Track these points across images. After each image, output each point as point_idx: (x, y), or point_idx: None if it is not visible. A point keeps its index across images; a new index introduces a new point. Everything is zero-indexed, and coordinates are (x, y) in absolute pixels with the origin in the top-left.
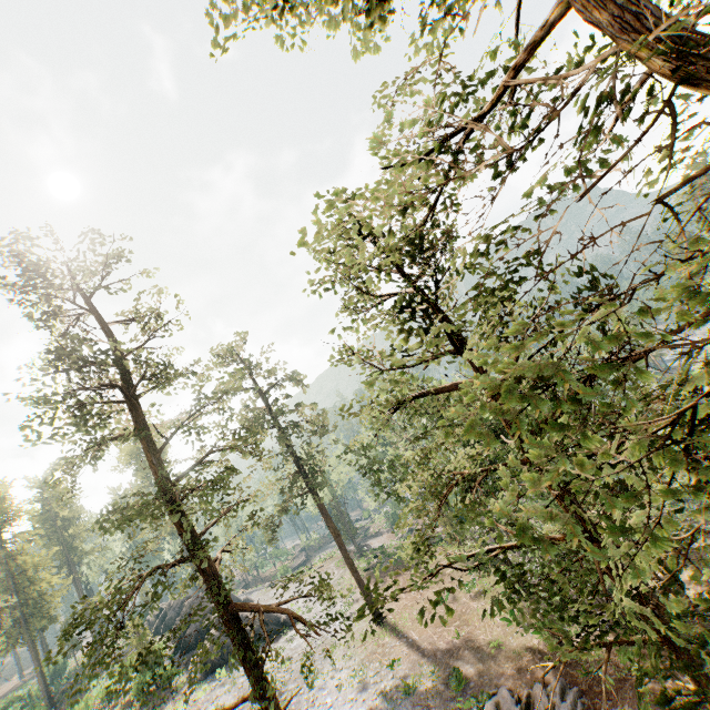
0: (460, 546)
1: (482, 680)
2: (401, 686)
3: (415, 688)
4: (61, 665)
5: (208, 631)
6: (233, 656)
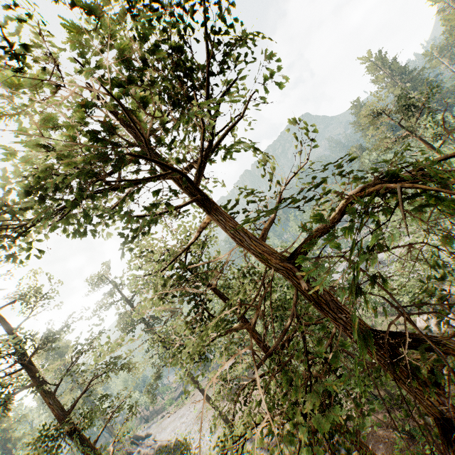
0: None
1: None
2: None
3: None
4: None
5: None
6: None
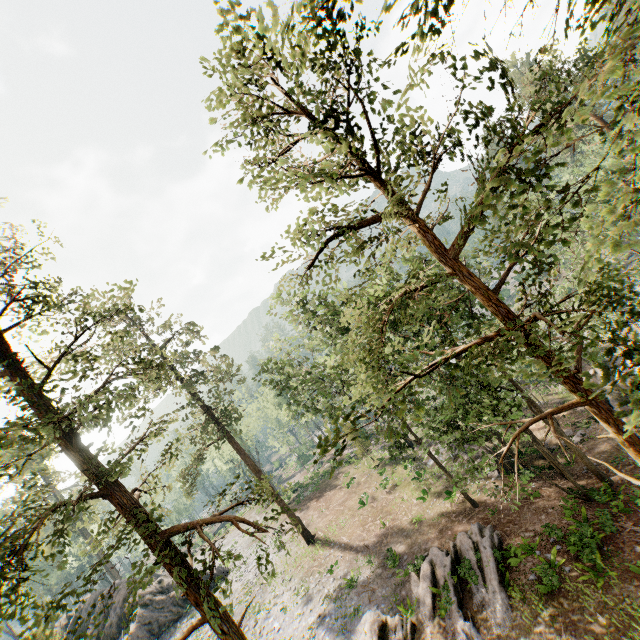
0: (368, 458)
1: (413, 551)
2: (343, 584)
3: (357, 579)
4: None
5: (131, 613)
6: (174, 578)
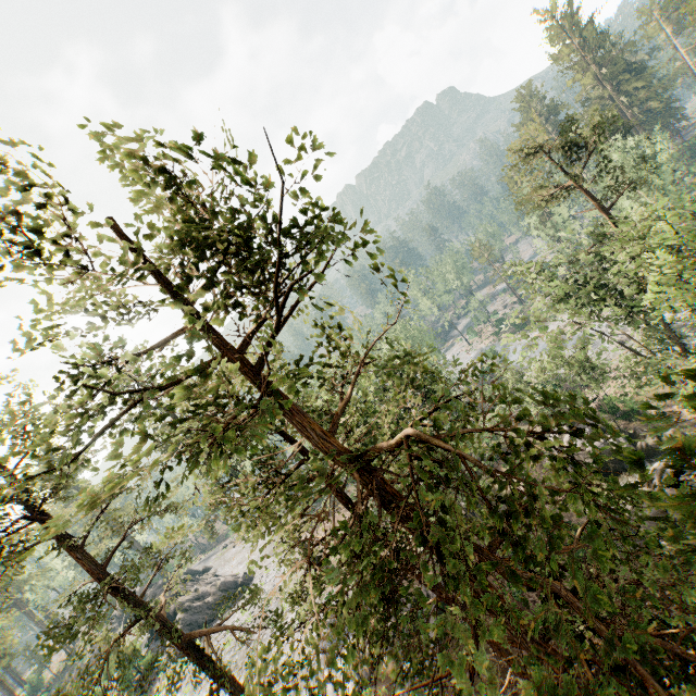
0: None
1: None
2: None
3: None
4: (37, 681)
5: (175, 615)
6: (194, 675)
